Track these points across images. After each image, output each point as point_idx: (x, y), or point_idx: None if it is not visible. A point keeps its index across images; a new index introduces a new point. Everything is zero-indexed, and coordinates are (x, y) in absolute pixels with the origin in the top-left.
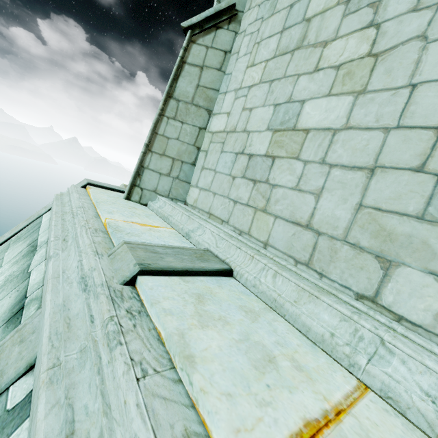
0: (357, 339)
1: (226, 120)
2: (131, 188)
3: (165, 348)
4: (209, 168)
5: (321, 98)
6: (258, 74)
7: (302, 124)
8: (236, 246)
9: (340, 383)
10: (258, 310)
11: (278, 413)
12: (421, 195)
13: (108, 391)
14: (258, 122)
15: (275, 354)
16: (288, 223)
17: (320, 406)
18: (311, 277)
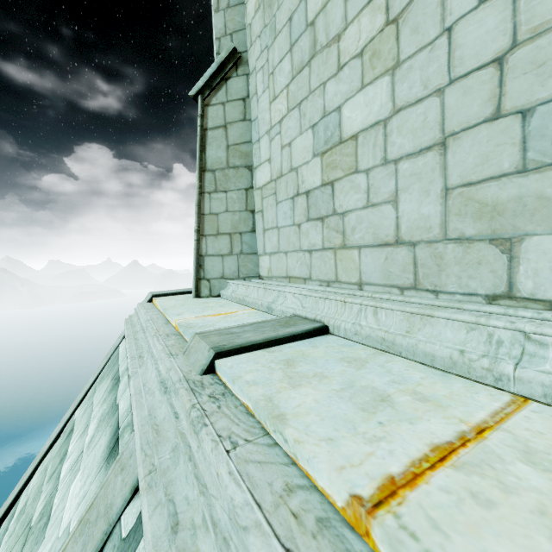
0: (495, 345)
1: (269, 168)
2: (197, 283)
3: (255, 419)
4: (270, 228)
5: (356, 95)
6: (283, 105)
7: (347, 132)
8: (322, 297)
9: (484, 403)
10: (365, 357)
11: (394, 444)
12: (511, 144)
13: (202, 473)
14: (301, 153)
15: (389, 392)
16: (375, 248)
17: (454, 429)
18: (424, 299)
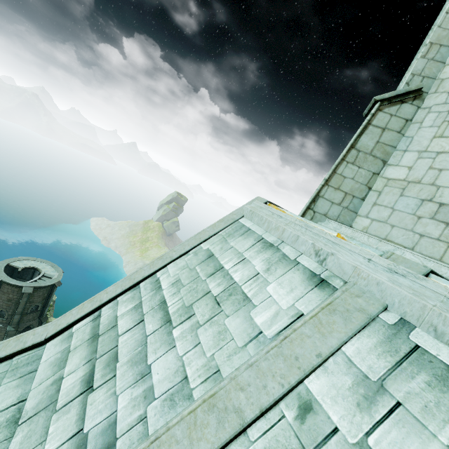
0: None
1: (406, 172)
2: (306, 210)
3: None
4: (384, 205)
5: None
6: (448, 145)
7: None
8: (448, 267)
9: None
10: None
11: None
12: None
13: None
14: None
15: None
16: None
17: None
18: None
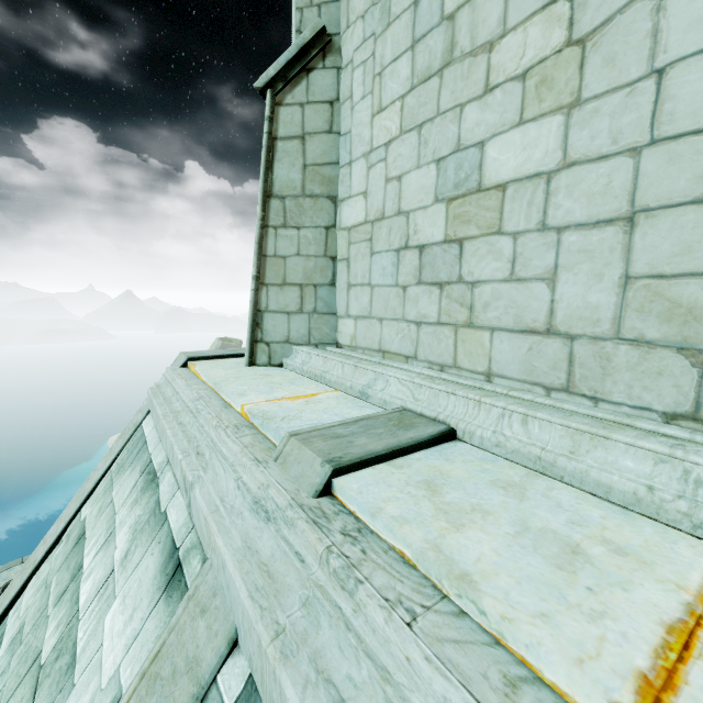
0: (692, 485)
1: (363, 204)
2: (252, 347)
3: (419, 572)
4: (359, 284)
5: (509, 131)
6: (394, 122)
7: (491, 178)
8: (446, 391)
9: (690, 558)
10: (519, 480)
11: (621, 623)
12: None
13: (373, 649)
14: (417, 194)
15: (576, 540)
16: (515, 334)
17: (677, 599)
18: (581, 407)
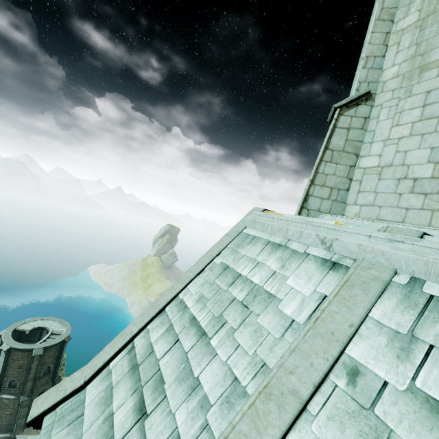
0: None
1: (378, 159)
2: (300, 210)
3: None
4: (367, 191)
5: None
6: (406, 131)
7: None
8: (438, 229)
9: None
10: None
11: None
12: None
13: None
14: (416, 158)
15: None
16: None
17: None
18: None
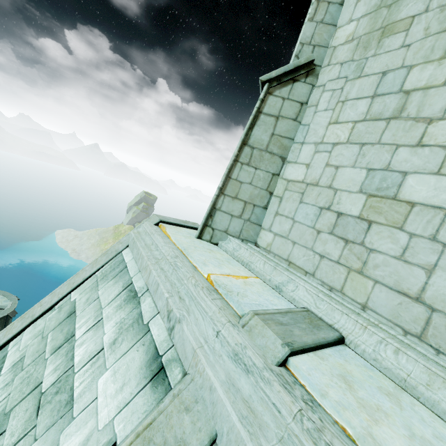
0: None
1: (304, 171)
2: (203, 228)
3: None
4: (285, 215)
5: (428, 174)
6: (344, 134)
7: (405, 195)
8: (342, 311)
9: None
10: (393, 391)
11: None
12: None
13: None
14: (347, 182)
15: None
16: (392, 291)
17: None
18: (429, 353)
